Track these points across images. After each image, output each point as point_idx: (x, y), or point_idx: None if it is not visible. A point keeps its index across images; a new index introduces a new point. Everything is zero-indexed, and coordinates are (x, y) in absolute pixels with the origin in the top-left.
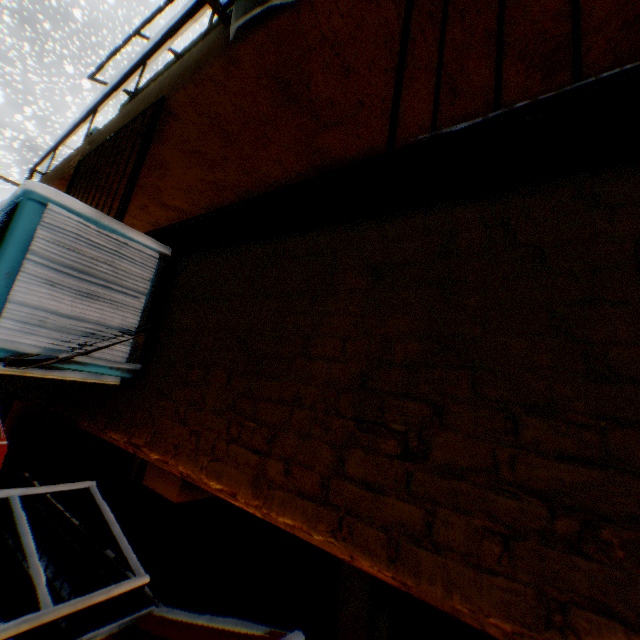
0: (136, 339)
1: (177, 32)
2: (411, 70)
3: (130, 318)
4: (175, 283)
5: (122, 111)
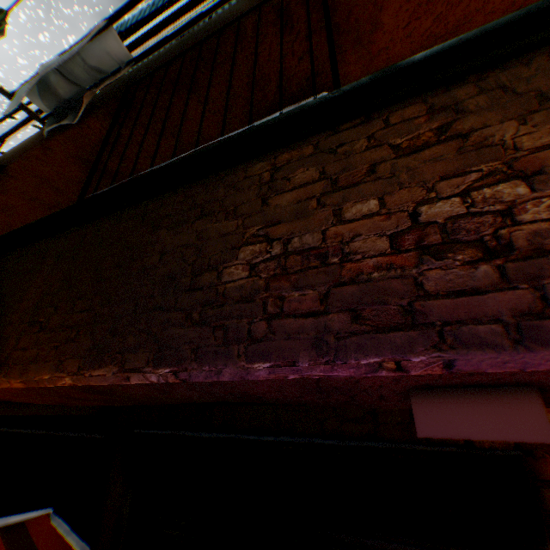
0: None
1: (29, 123)
2: (160, 157)
3: None
4: None
5: None
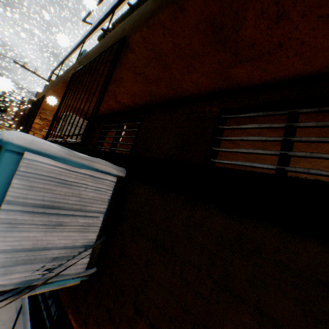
0: (93, 248)
1: None
2: None
3: (90, 235)
4: (127, 204)
5: (98, 44)
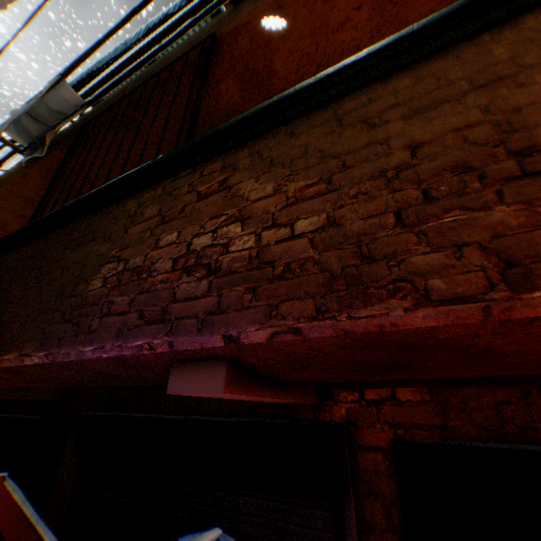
0: None
1: None
2: None
3: None
4: None
5: None
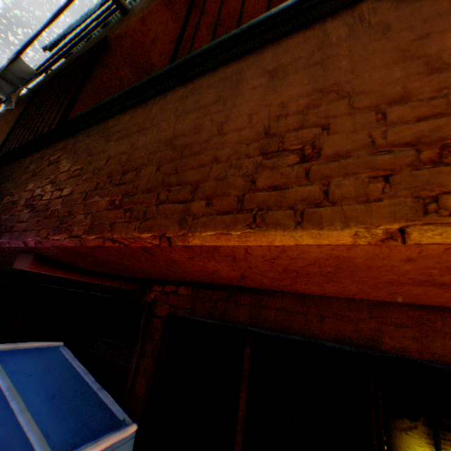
0: None
1: None
2: None
3: None
4: None
5: None
